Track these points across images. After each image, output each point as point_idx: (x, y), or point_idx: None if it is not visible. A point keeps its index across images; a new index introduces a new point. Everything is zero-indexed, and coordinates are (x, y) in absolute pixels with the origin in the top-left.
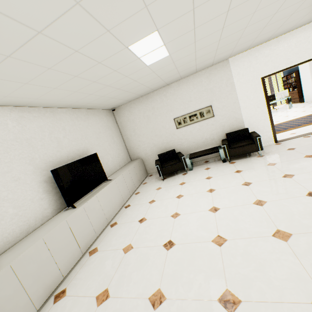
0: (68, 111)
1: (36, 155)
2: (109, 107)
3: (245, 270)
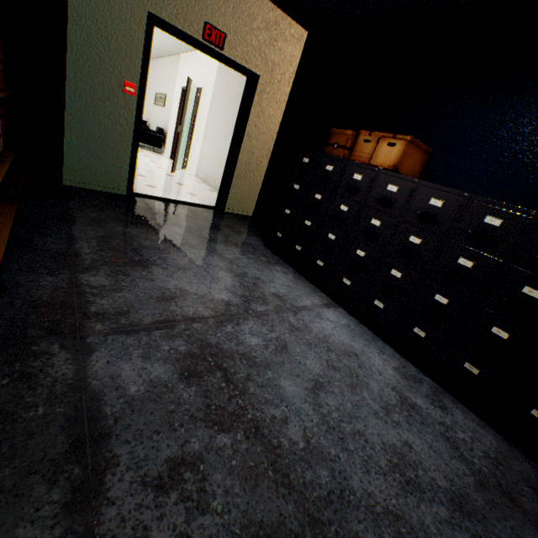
0: None
1: None
2: None
3: None
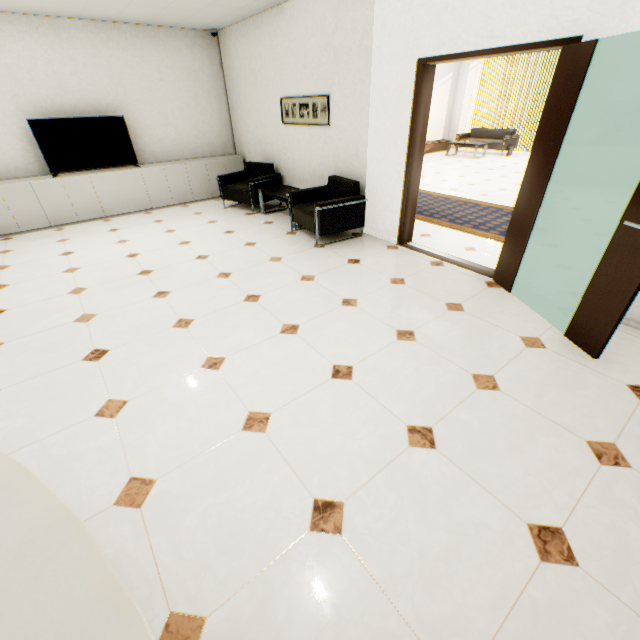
0: (88, 27)
1: (21, 93)
2: (196, 27)
3: (30, 286)
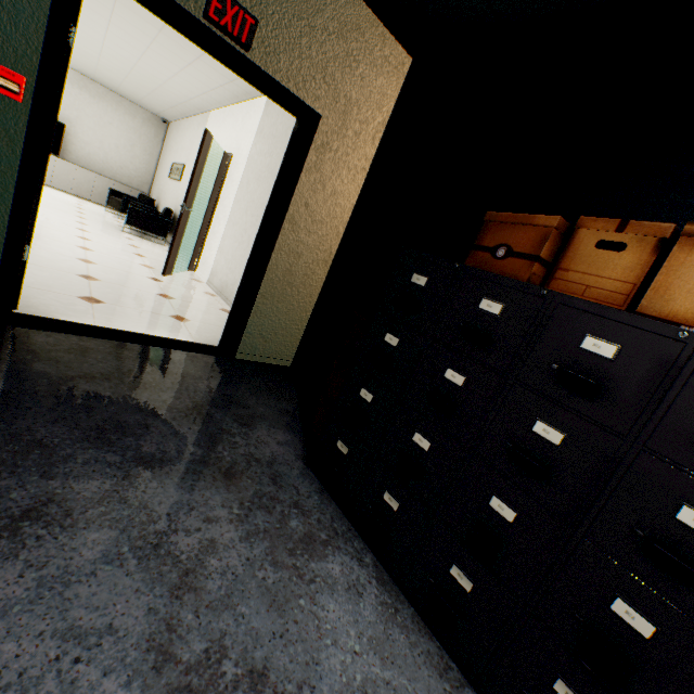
0: (75, 74)
1: None
2: (152, 112)
3: None
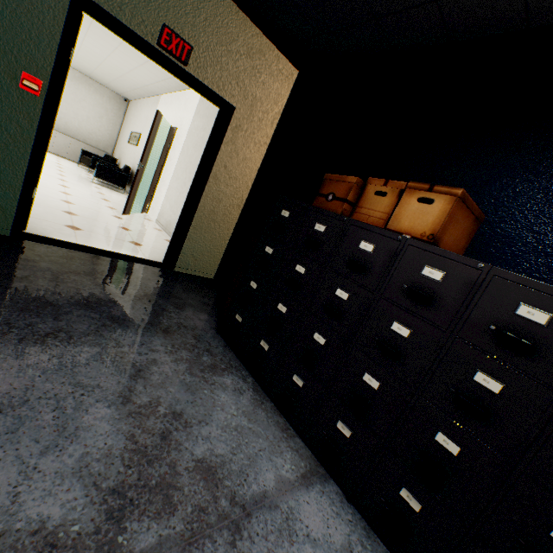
0: None
1: None
2: (117, 92)
3: None
